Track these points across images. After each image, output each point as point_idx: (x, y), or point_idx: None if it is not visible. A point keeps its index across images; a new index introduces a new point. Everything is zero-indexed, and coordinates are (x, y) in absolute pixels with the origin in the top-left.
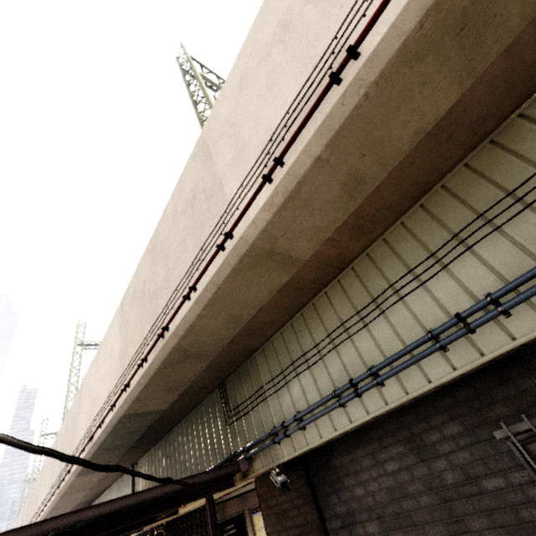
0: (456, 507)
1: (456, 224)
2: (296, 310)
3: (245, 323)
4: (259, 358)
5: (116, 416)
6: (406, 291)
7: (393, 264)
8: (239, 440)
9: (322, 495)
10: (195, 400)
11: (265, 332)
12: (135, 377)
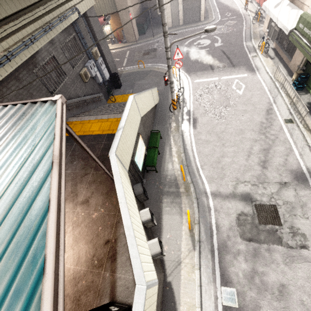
0: (30, 91)
1: (19, 9)
2: None
3: None
4: None
5: None
6: (11, 25)
7: (2, 11)
8: None
9: None
10: None
11: None
12: None
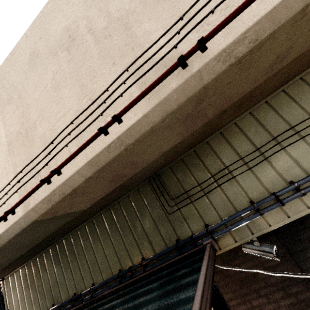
0: None
1: None
2: (282, 84)
3: (264, 80)
4: (215, 142)
5: (18, 226)
6: None
7: None
8: (189, 224)
9: (298, 251)
10: (116, 197)
11: (244, 107)
12: (78, 155)
